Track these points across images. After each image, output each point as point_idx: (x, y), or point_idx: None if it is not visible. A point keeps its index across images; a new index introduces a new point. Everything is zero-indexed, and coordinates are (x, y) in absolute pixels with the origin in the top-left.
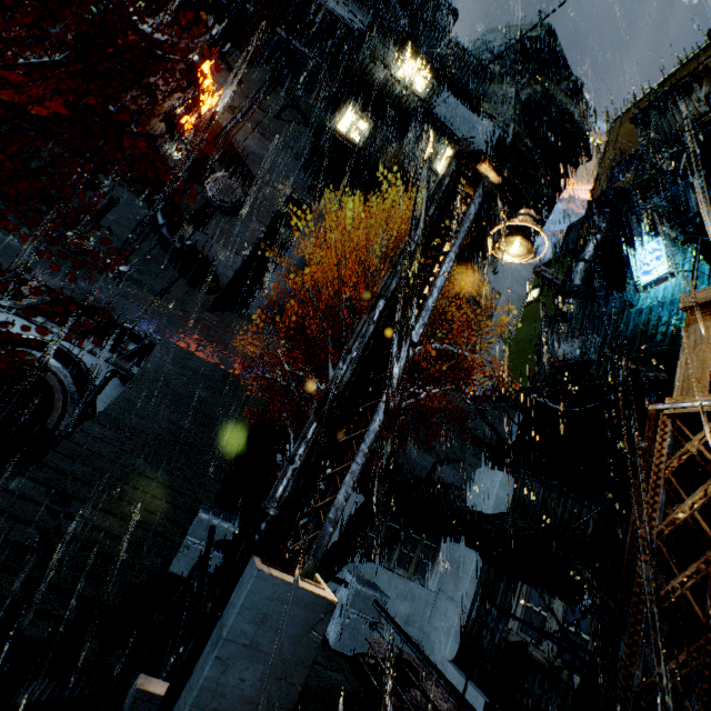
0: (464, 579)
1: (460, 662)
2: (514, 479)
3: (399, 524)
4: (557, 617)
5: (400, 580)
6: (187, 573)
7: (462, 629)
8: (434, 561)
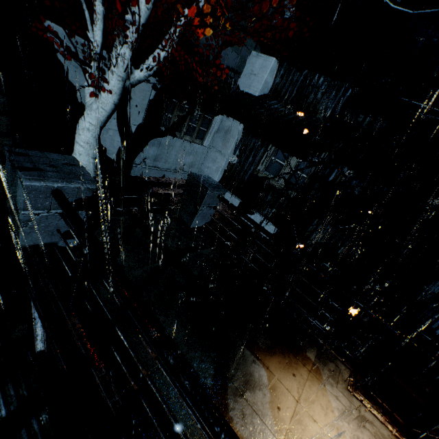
0: (231, 141)
1: (223, 183)
2: (280, 66)
3: (188, 105)
4: (291, 166)
5: (188, 144)
6: (48, 240)
7: (225, 168)
8: (209, 128)
